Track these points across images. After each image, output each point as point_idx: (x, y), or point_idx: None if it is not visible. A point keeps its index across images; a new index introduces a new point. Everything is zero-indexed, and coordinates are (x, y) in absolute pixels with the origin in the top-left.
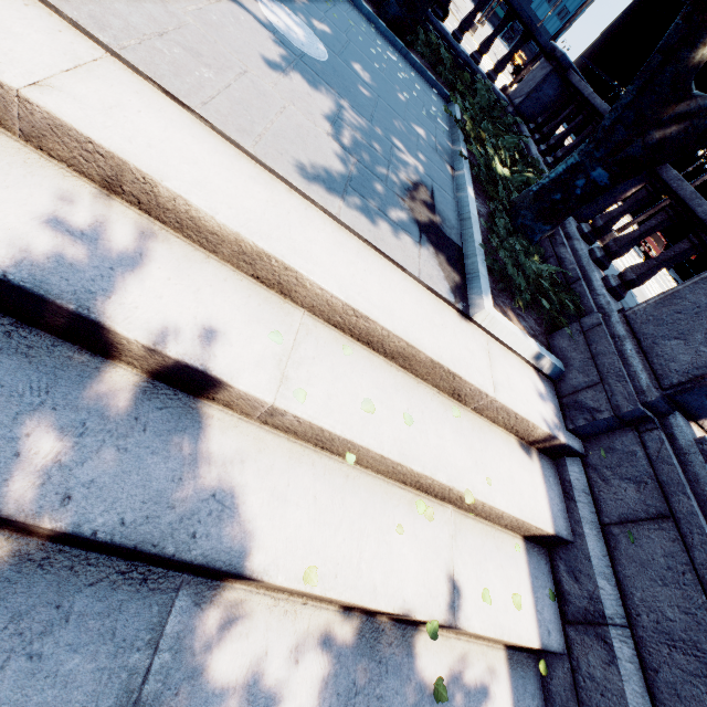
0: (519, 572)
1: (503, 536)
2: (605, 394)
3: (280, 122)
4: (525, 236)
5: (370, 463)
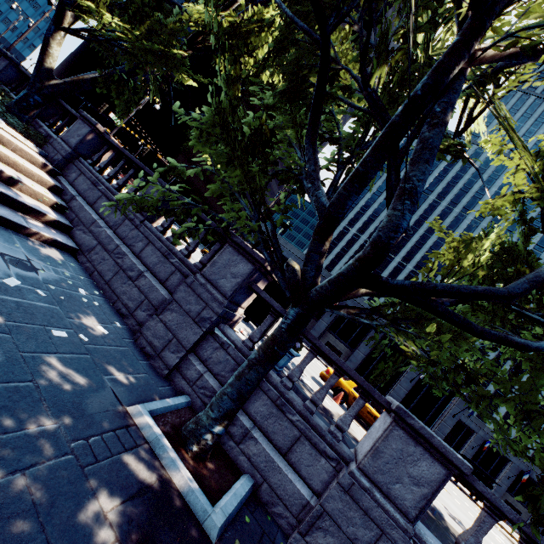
0: (47, 192)
1: (38, 185)
2: (60, 155)
3: None
4: (18, 119)
5: None
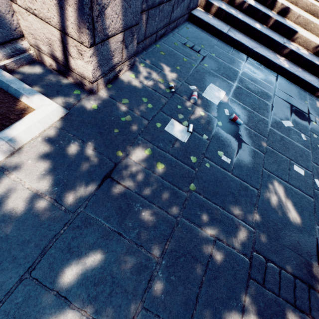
0: None
1: None
2: None
3: None
4: None
5: (315, 31)
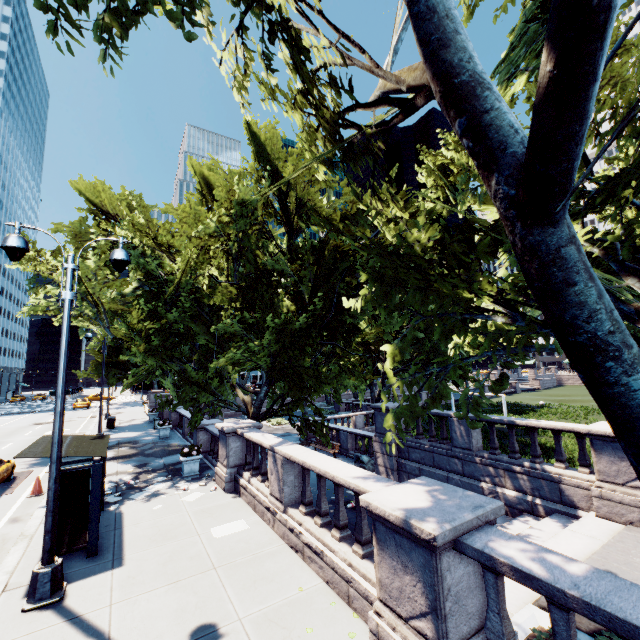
0: None
1: None
2: None
3: (637, 574)
4: None
5: None
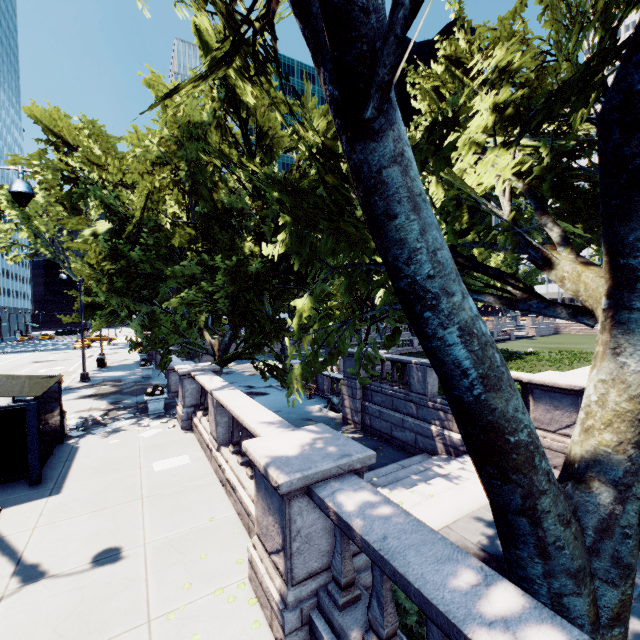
0: None
1: None
2: None
3: None
4: None
5: None
